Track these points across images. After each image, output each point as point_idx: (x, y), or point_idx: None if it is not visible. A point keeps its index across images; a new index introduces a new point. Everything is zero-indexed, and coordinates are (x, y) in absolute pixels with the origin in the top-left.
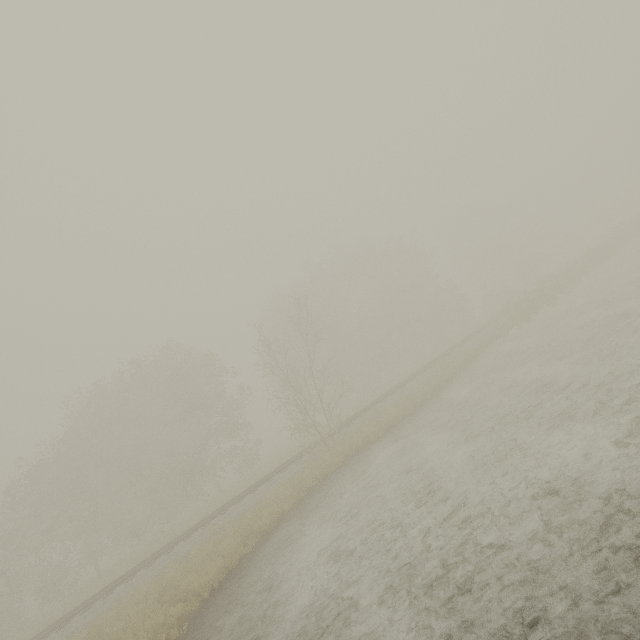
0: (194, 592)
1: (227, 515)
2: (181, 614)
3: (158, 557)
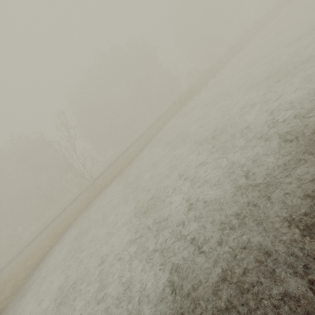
0: (31, 265)
1: (60, 218)
2: (26, 274)
3: (37, 237)
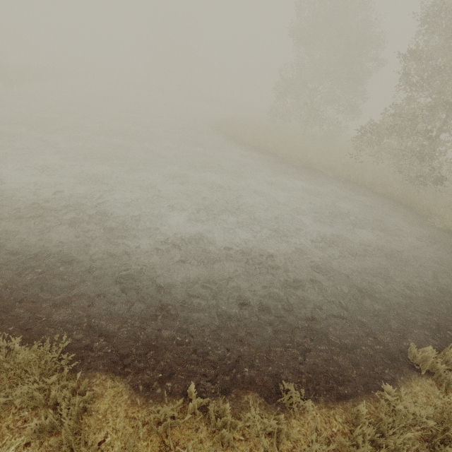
0: None
1: None
2: None
3: None
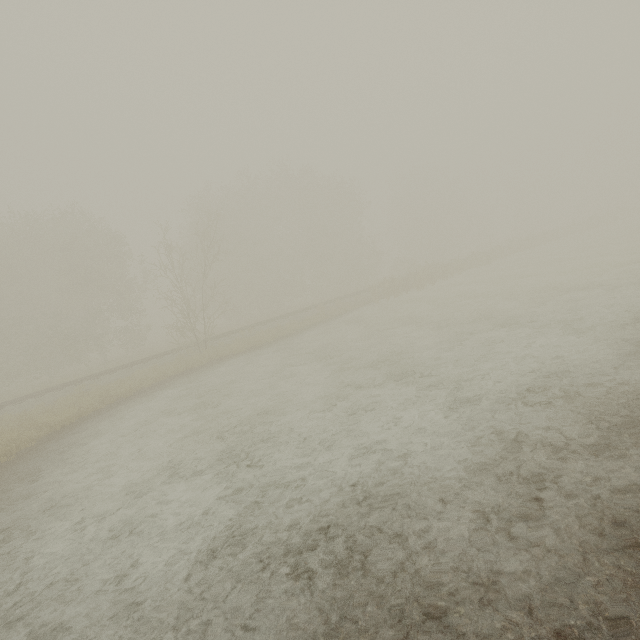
0: (48, 425)
1: (98, 380)
2: (34, 436)
3: (27, 399)
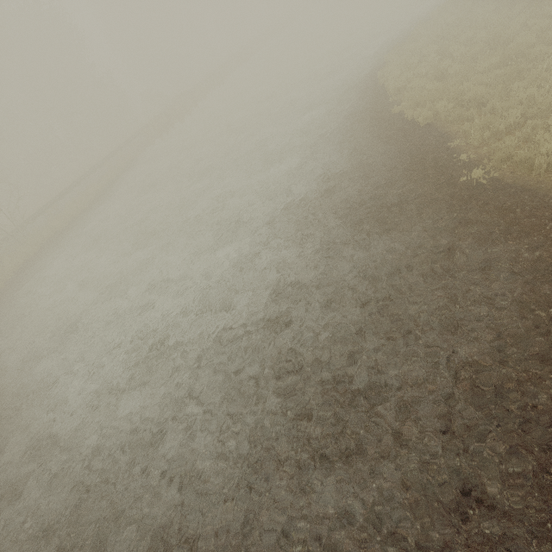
0: None
1: None
2: None
3: None
